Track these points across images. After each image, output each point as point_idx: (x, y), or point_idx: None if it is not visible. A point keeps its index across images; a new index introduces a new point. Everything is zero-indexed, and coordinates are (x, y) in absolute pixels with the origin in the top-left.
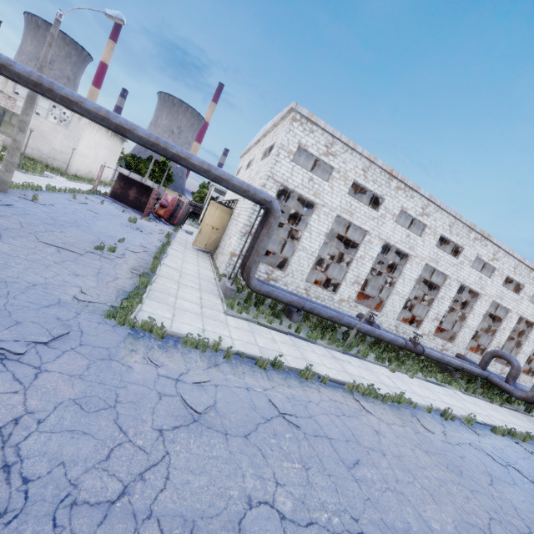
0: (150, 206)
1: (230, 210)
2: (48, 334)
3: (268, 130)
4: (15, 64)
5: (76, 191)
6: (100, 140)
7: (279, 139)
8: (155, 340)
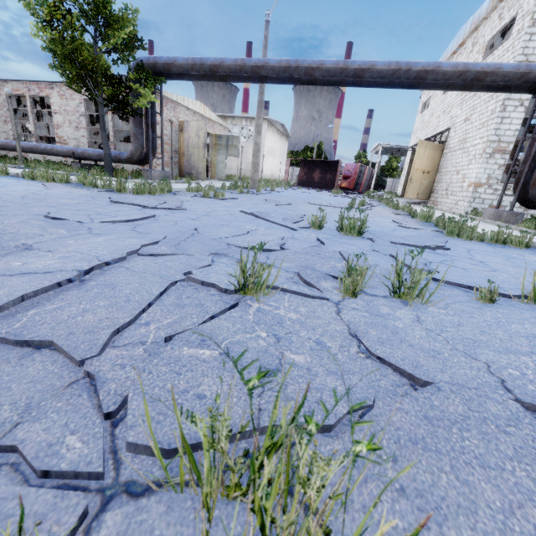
0: (337, 180)
1: (440, 145)
2: (435, 241)
3: (484, 16)
4: (269, 60)
5: (281, 184)
6: (274, 143)
7: (526, 4)
8: (519, 249)
